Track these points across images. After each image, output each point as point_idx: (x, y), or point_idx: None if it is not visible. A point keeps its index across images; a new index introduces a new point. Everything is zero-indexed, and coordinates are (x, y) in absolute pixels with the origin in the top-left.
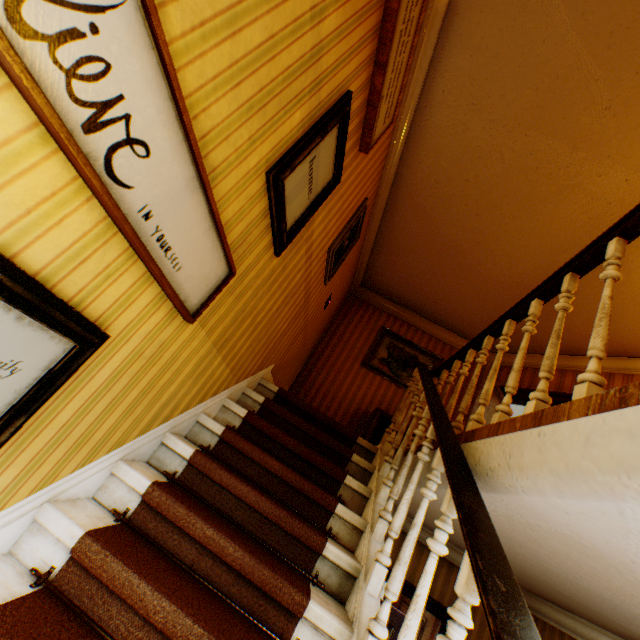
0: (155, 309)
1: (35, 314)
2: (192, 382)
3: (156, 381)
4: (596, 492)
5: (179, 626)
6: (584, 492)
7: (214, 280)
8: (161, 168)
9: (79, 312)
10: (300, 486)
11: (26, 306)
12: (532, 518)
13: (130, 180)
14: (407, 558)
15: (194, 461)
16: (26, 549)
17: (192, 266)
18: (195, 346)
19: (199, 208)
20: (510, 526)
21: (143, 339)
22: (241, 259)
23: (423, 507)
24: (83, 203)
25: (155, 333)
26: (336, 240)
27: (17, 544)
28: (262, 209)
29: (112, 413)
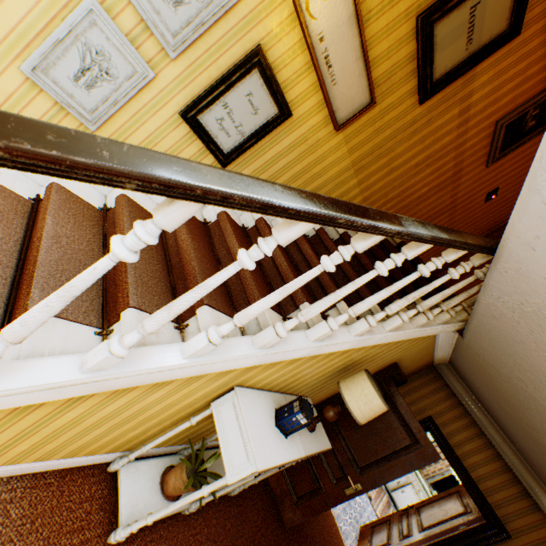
0: (317, 111)
1: (267, 85)
2: (332, 187)
3: (311, 168)
4: (528, 187)
5: (279, 259)
6: (525, 196)
7: (357, 104)
8: (333, 8)
9: (282, 92)
10: (375, 278)
11: (265, 79)
12: (530, 295)
13: (316, 15)
14: (410, 298)
15: (318, 232)
16: (243, 219)
17: (343, 86)
18: (338, 157)
19: (353, 40)
20: (532, 340)
21: (308, 130)
22: (383, 96)
23: (442, 278)
24: (294, 28)
25: (315, 130)
26: (509, 113)
27: (241, 216)
28: (408, 53)
29: (286, 173)
